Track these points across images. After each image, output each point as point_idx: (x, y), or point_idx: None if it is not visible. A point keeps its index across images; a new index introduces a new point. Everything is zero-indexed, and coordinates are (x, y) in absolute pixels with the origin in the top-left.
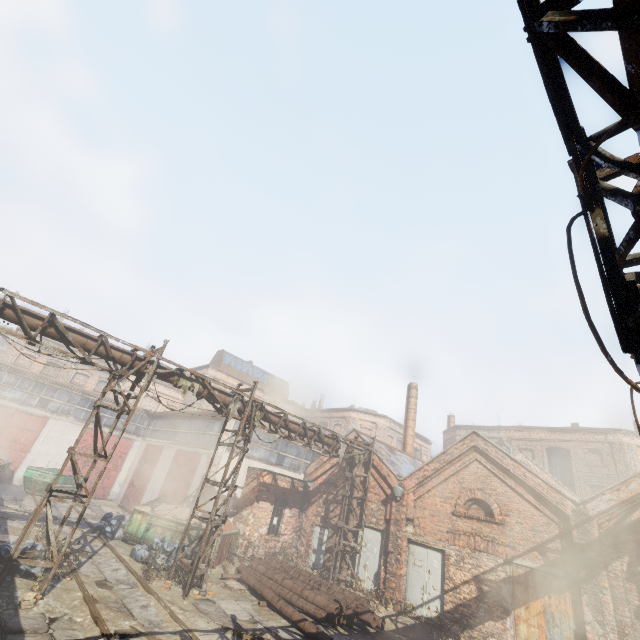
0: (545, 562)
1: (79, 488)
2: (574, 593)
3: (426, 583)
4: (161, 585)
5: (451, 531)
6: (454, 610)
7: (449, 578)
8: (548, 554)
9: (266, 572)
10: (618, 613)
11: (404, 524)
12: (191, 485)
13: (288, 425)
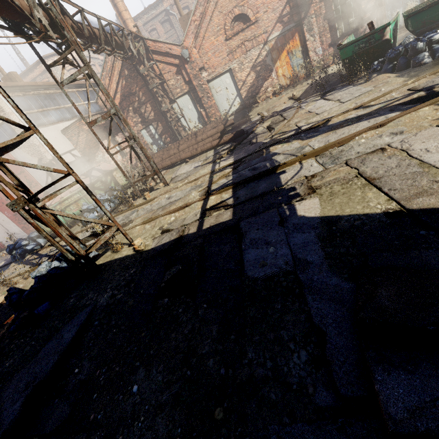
0: (283, 26)
1: (29, 194)
2: (299, 31)
3: (228, 96)
4: (142, 201)
5: (230, 53)
6: (247, 94)
7: (239, 81)
8: (284, 20)
9: (163, 158)
10: (318, 24)
11: (200, 74)
12: (36, 180)
13: (92, 29)
